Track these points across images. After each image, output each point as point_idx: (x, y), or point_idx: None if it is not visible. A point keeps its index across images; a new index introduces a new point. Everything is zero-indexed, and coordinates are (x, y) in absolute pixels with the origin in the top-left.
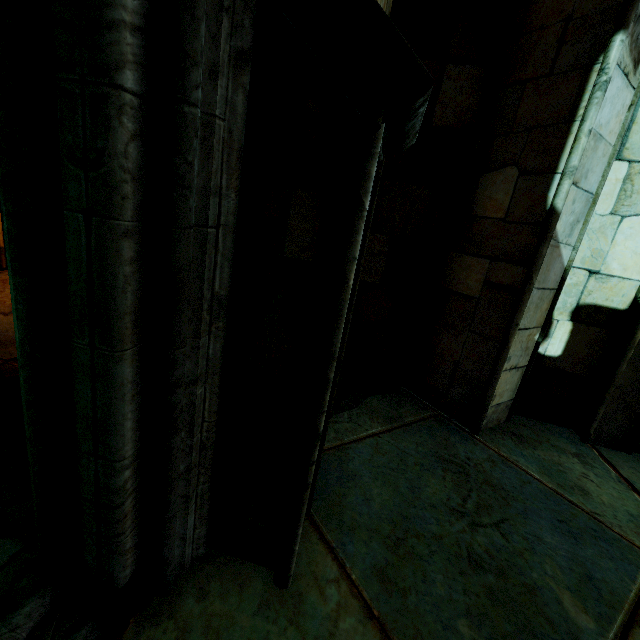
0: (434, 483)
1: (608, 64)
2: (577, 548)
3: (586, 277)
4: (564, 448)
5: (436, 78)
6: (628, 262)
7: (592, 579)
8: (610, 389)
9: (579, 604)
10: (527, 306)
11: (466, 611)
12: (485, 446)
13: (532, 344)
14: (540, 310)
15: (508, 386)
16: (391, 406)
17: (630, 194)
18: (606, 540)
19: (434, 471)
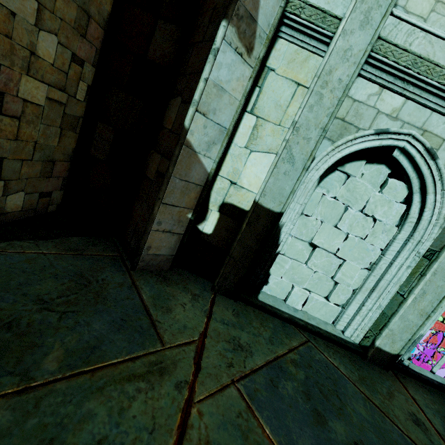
0: (49, 285)
1: (216, 38)
2: (112, 333)
3: (229, 185)
4: (191, 290)
5: (152, 27)
6: (252, 181)
7: (96, 348)
8: (227, 257)
9: (62, 358)
10: (171, 189)
11: None
12: (129, 277)
13: (186, 219)
14: (188, 196)
15: (165, 244)
16: (86, 244)
17: (256, 137)
18: (143, 334)
19: (61, 279)
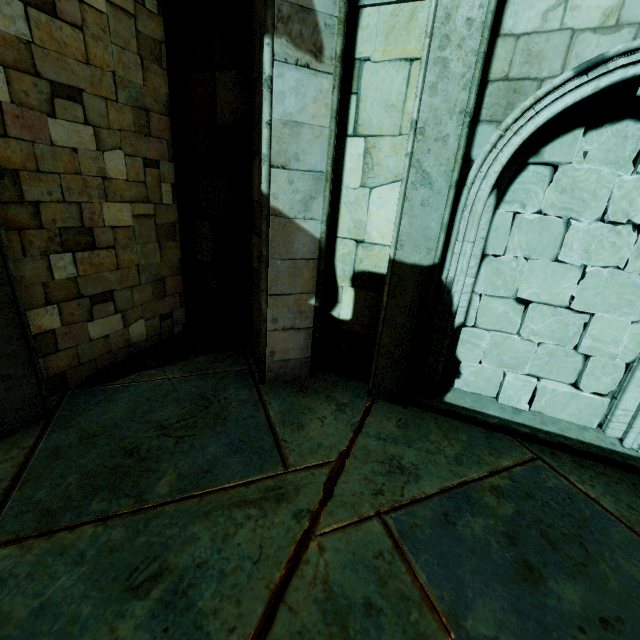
0: (170, 410)
1: (264, 65)
2: (227, 456)
3: (355, 246)
4: (337, 399)
5: (212, 85)
6: (385, 230)
7: (208, 473)
8: (375, 348)
9: (173, 482)
10: (274, 275)
11: (86, 472)
12: (256, 392)
13: (309, 308)
14: (301, 278)
15: (292, 345)
16: (212, 361)
17: (372, 167)
18: (263, 456)
19: (182, 403)
